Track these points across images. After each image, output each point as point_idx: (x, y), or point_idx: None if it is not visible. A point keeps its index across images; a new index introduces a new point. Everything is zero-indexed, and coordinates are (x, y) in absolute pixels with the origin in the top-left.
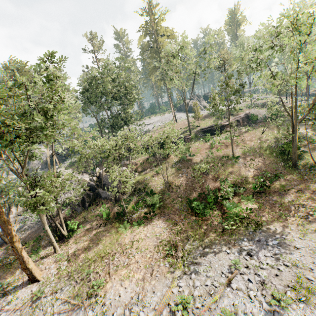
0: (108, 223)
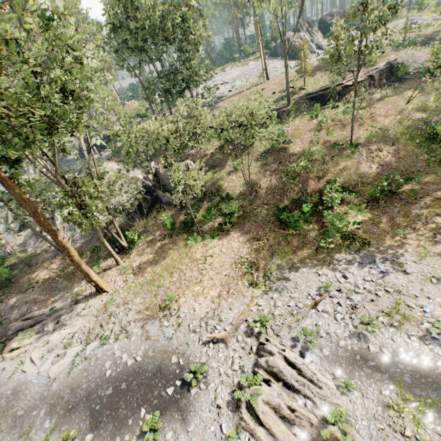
0: (174, 235)
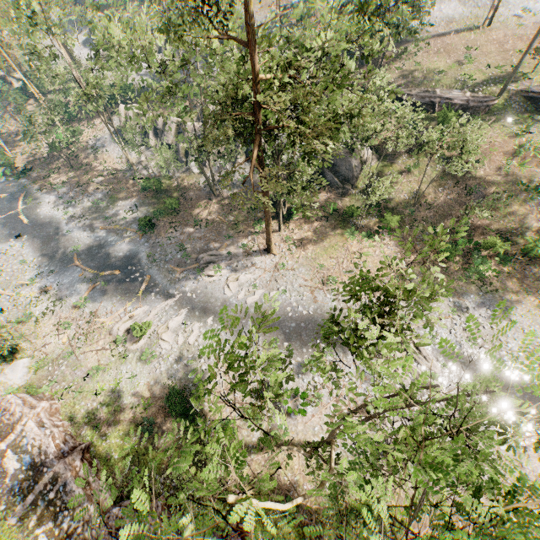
0: (330, 219)
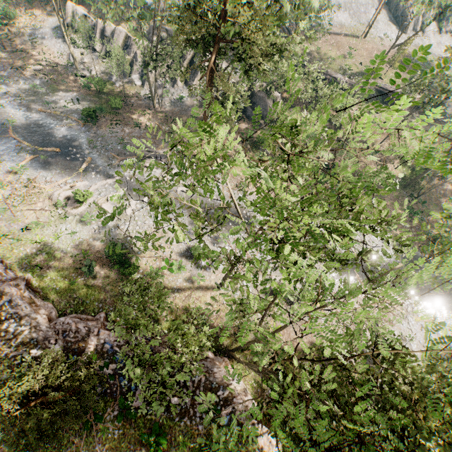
0: (246, 144)
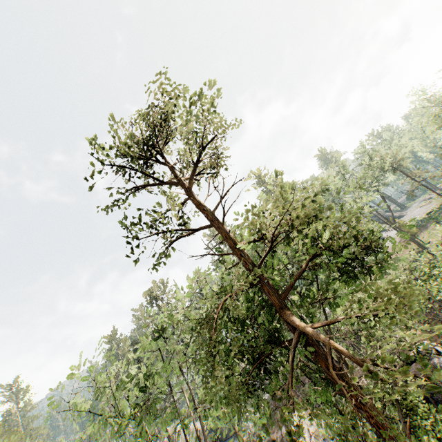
0: None
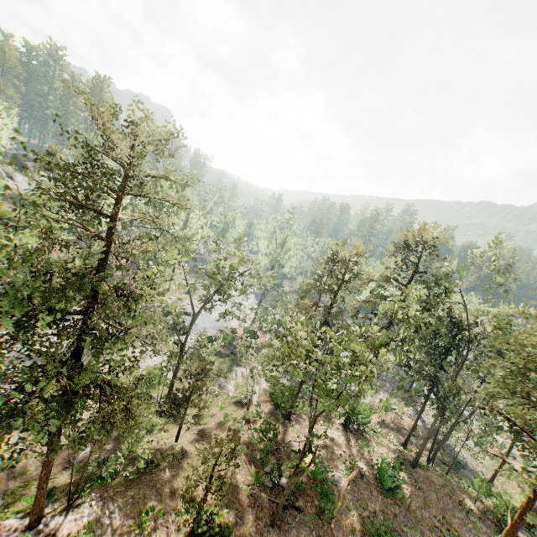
0: None
